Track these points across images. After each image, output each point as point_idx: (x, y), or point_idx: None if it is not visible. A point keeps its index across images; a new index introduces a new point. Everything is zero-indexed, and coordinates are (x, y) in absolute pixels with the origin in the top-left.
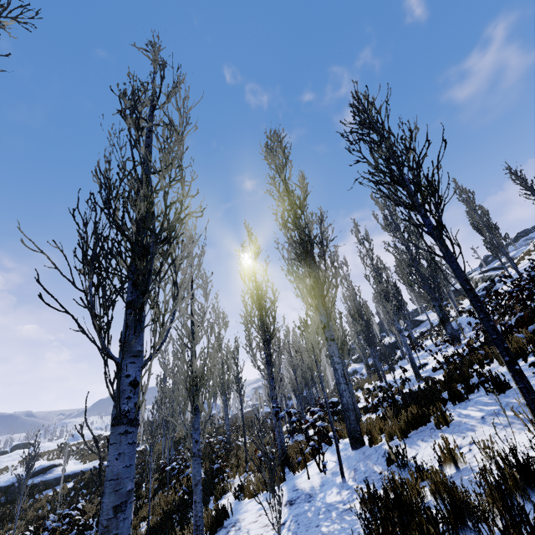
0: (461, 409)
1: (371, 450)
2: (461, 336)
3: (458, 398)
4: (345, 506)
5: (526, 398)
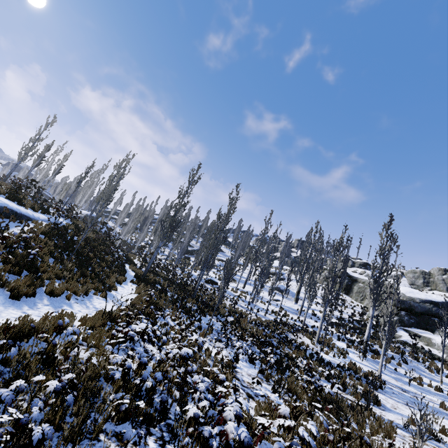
0: (396, 362)
1: (377, 361)
2: (288, 296)
3: (392, 358)
4: (404, 380)
5: (442, 378)
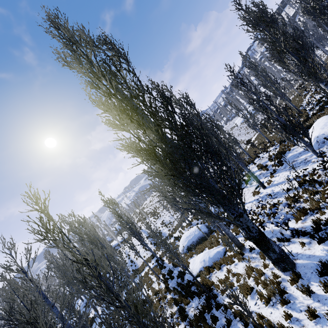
0: None
1: None
2: None
3: None
4: None
5: None
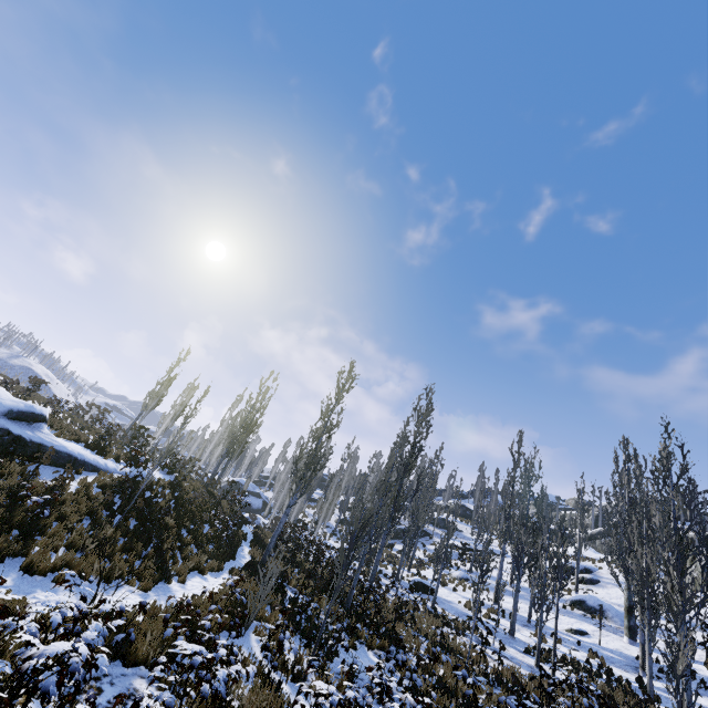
0: None
1: None
2: (610, 623)
3: None
4: None
5: None
